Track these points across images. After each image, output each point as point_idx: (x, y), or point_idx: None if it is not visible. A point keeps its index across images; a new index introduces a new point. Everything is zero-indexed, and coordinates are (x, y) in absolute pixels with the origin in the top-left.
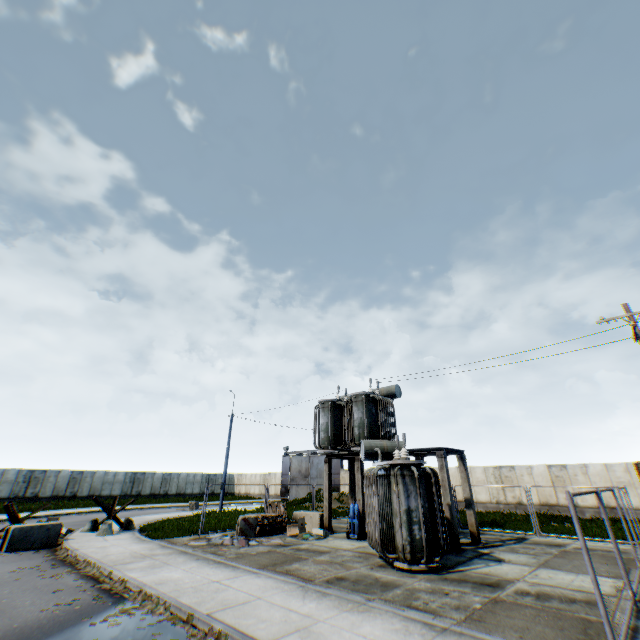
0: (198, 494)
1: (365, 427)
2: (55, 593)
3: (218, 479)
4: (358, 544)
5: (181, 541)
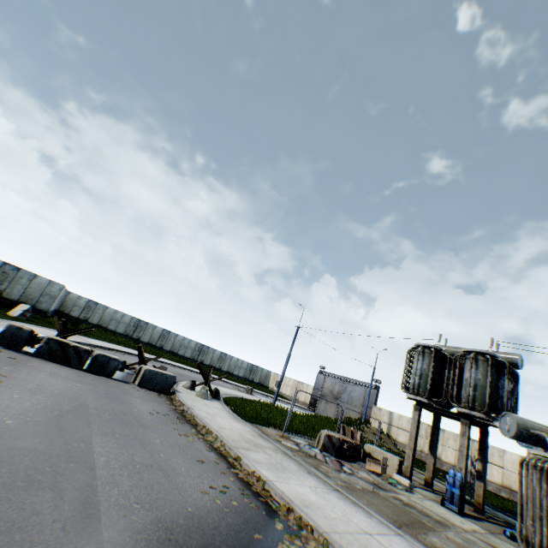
0: (242, 378)
1: (486, 392)
2: (200, 465)
3: (258, 371)
4: (467, 523)
5: (271, 434)
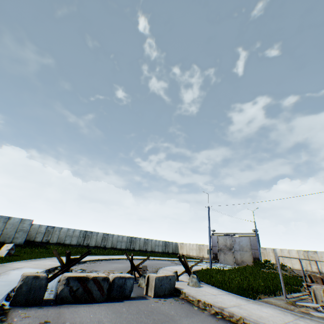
0: (161, 252)
1: None
2: None
3: (170, 245)
4: None
5: (287, 307)
